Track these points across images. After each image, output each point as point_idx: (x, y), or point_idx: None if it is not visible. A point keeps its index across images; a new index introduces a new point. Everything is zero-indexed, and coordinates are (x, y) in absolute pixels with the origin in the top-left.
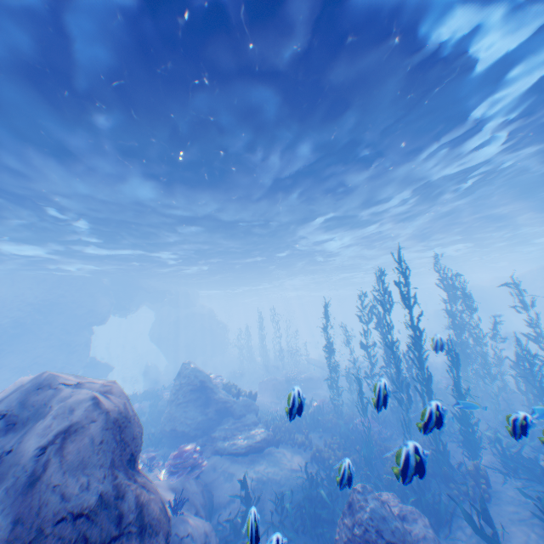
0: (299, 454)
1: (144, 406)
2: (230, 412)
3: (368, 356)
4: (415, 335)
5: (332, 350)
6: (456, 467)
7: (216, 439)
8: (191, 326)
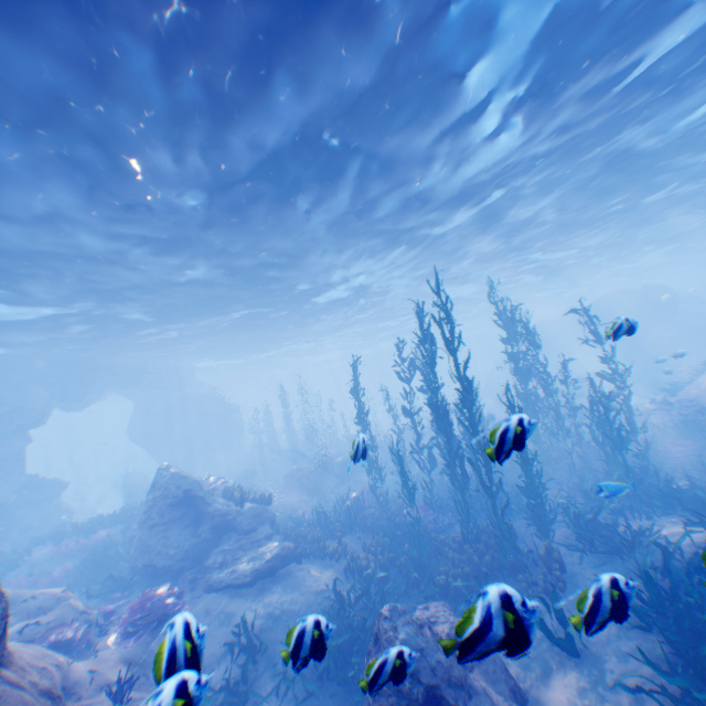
0: (330, 567)
1: (116, 534)
2: (233, 526)
3: (414, 425)
4: (465, 390)
5: (369, 423)
6: (525, 551)
7: (209, 569)
8: (187, 413)
